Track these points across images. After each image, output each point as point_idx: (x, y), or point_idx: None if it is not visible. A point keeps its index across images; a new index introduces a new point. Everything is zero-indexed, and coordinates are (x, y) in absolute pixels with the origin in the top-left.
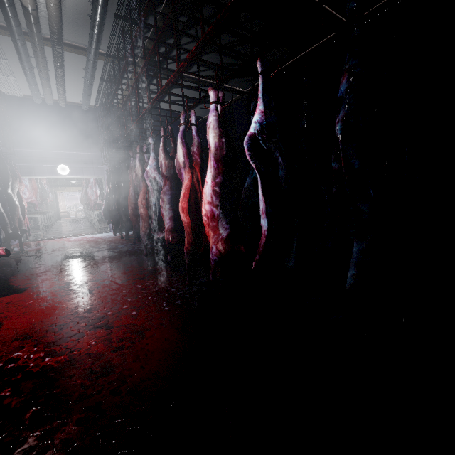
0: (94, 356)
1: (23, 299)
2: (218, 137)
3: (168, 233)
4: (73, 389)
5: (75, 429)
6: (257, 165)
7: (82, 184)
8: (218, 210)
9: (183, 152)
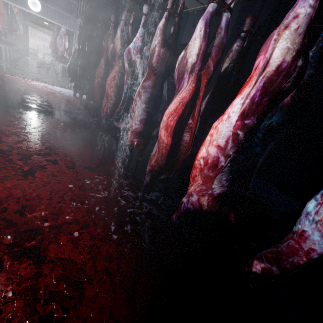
0: None
1: None
2: (295, 53)
3: (132, 135)
4: None
5: None
6: None
7: (53, 29)
8: (227, 162)
9: (199, 48)
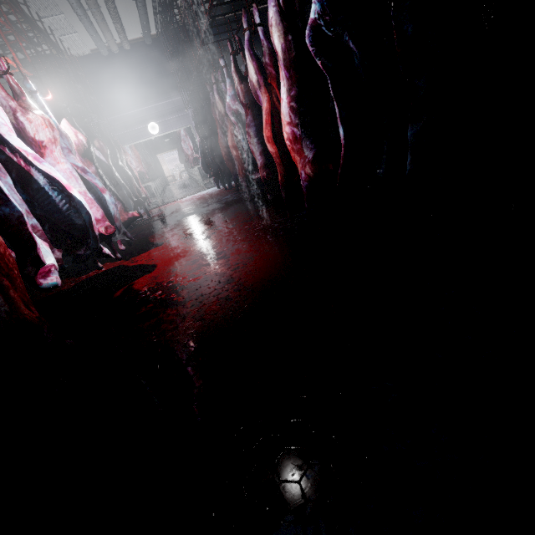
0: (219, 274)
1: (163, 250)
2: (283, 36)
3: (262, 171)
4: (211, 291)
5: (216, 307)
6: (324, 62)
7: (175, 140)
8: (299, 129)
9: (254, 69)
